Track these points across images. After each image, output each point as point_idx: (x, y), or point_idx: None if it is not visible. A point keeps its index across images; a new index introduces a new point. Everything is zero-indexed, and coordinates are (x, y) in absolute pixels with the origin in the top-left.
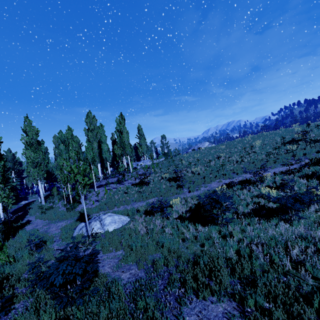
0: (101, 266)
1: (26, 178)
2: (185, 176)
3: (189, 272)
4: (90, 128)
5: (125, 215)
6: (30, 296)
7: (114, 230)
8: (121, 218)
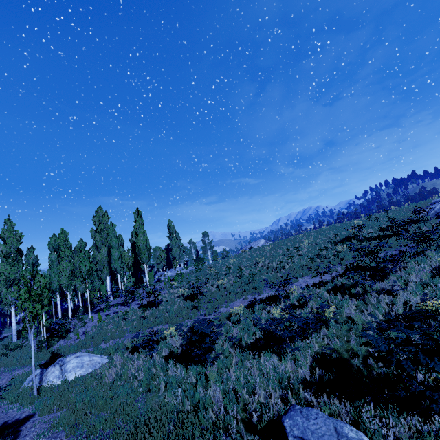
0: (22, 436)
1: None
2: (208, 291)
3: (122, 436)
4: (99, 229)
5: (106, 354)
6: None
7: (75, 379)
8: (93, 360)
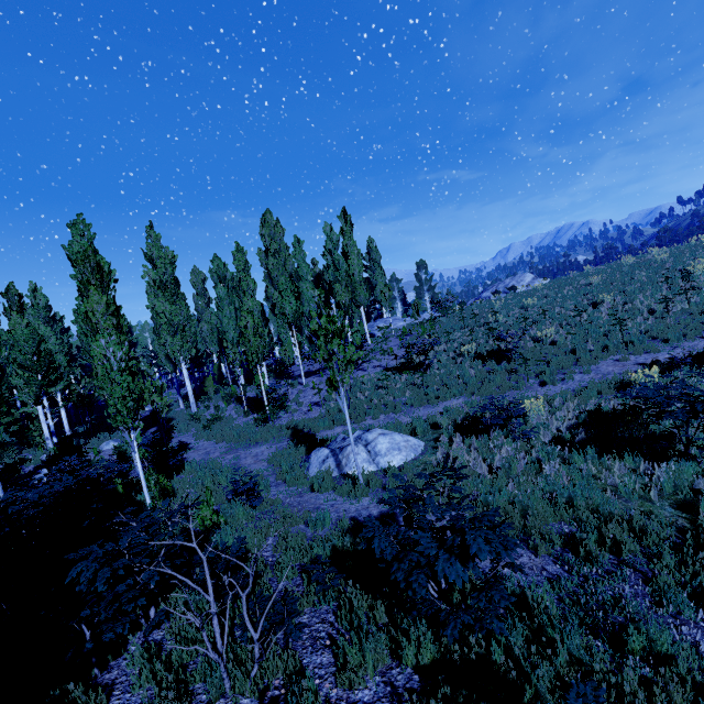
0: None
1: (137, 360)
2: (519, 348)
3: (699, 571)
4: (271, 249)
5: (406, 434)
6: (321, 601)
7: (407, 466)
8: (408, 441)
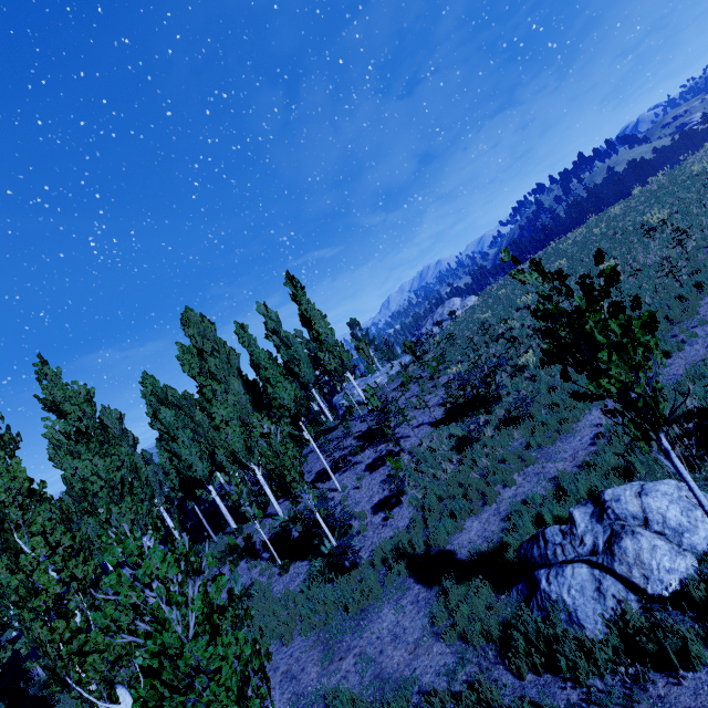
0: None
1: None
2: None
3: None
4: (206, 349)
5: (618, 482)
6: None
7: None
8: (680, 486)
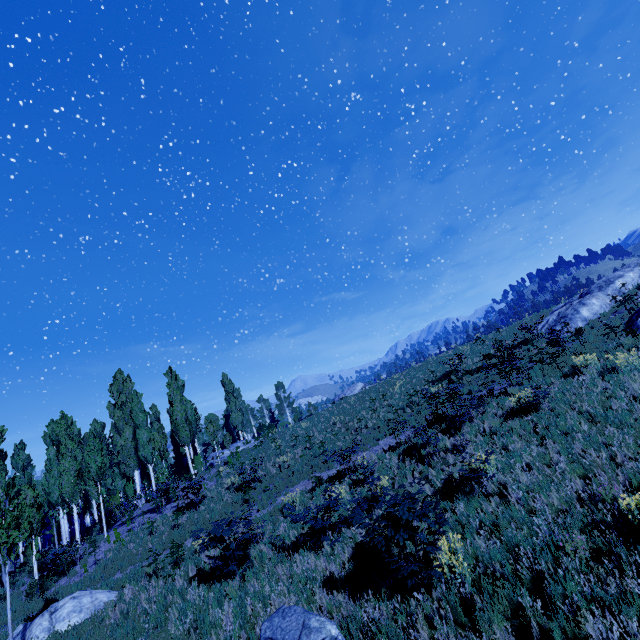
0: None
1: None
2: (266, 475)
3: None
4: (119, 402)
5: (117, 588)
6: None
7: (69, 629)
8: (96, 598)
